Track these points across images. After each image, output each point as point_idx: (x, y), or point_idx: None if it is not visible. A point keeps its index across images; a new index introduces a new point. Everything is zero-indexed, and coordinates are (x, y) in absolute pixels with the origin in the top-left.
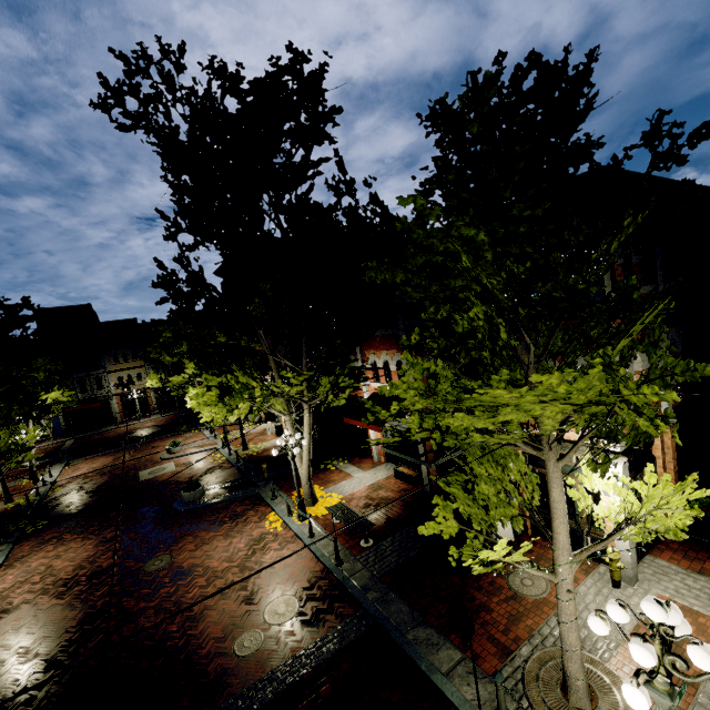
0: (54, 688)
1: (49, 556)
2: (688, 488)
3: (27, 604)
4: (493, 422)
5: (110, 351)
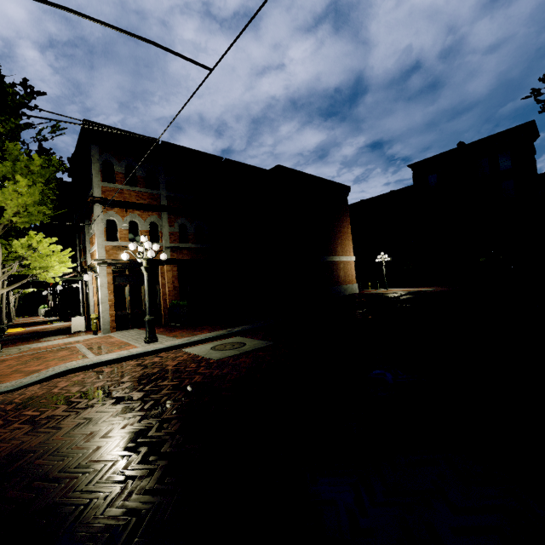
0: None
1: None
2: (45, 242)
3: None
4: None
5: None
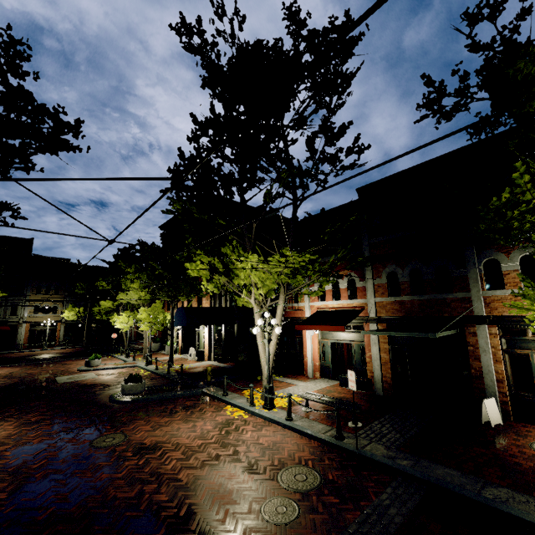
0: None
1: None
2: None
3: None
4: None
5: (36, 281)
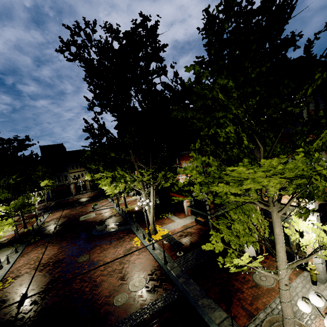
0: (33, 313)
1: (38, 252)
2: None
3: (27, 273)
4: (240, 189)
5: (70, 163)
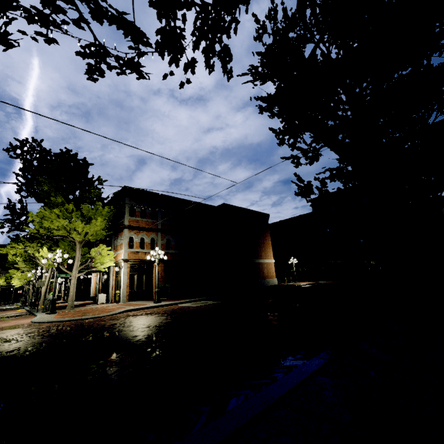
0: None
1: None
2: (105, 250)
3: None
4: (55, 225)
5: None
